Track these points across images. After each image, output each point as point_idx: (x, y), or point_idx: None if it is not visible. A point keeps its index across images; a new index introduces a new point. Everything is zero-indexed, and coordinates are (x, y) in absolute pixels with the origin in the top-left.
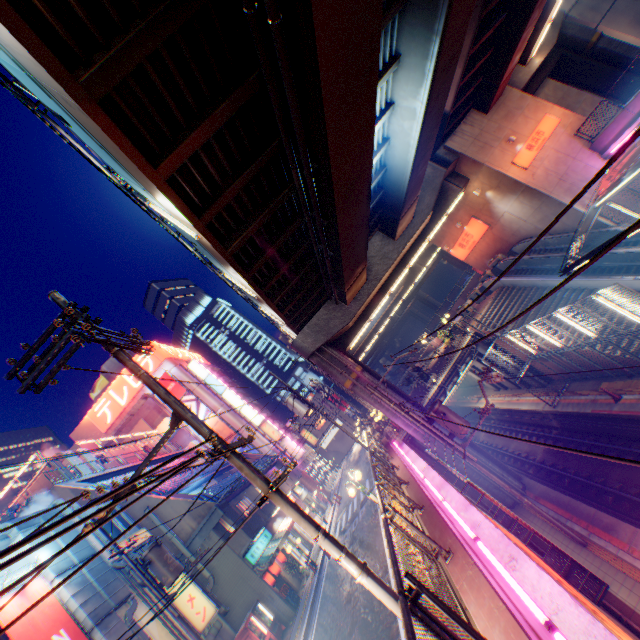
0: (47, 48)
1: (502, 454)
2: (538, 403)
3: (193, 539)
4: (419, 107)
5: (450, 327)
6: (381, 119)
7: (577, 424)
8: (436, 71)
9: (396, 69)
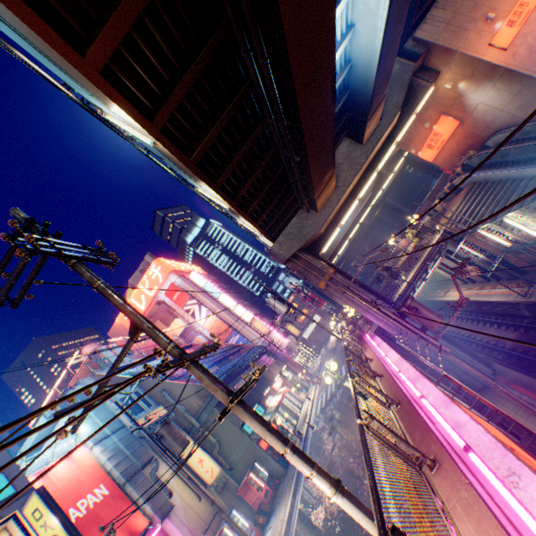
0: None
1: (469, 342)
2: (509, 295)
3: (200, 414)
4: None
5: (419, 227)
6: None
7: None
8: None
9: None
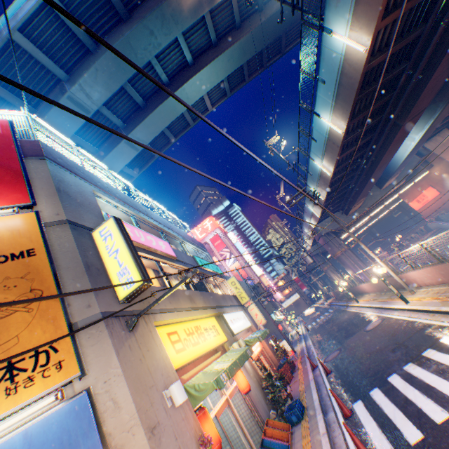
0: (344, 138)
1: None
2: None
3: None
4: (416, 138)
5: (400, 242)
6: None
7: None
8: (428, 128)
9: None
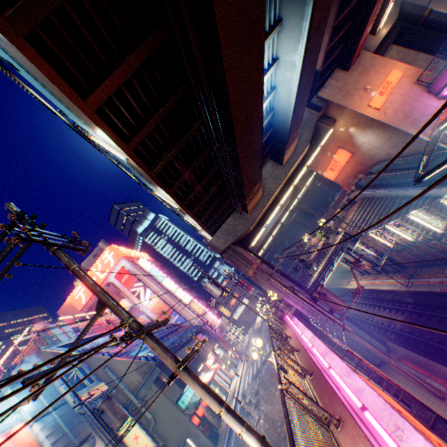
0: None
1: (369, 323)
2: (395, 284)
3: (139, 390)
4: (298, 60)
5: (326, 229)
6: (269, 71)
7: (428, 300)
8: (310, 29)
9: (279, 31)
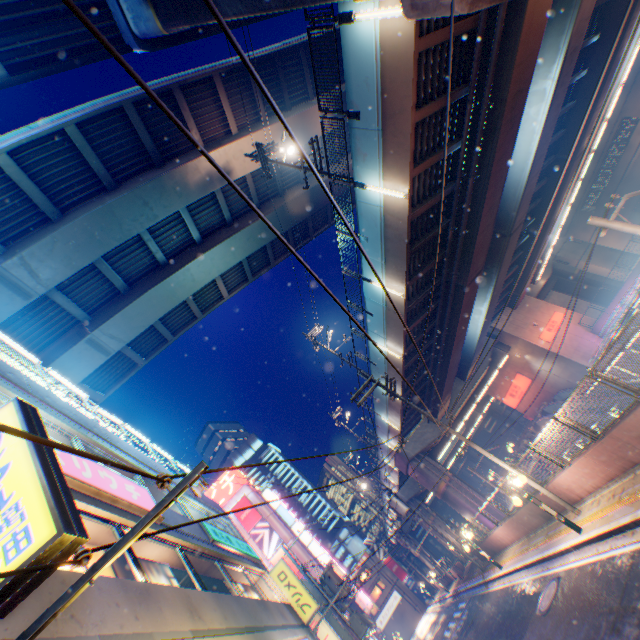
0: (406, 303)
1: None
2: None
3: None
4: (483, 309)
5: (515, 453)
6: None
7: None
8: (491, 297)
9: None
